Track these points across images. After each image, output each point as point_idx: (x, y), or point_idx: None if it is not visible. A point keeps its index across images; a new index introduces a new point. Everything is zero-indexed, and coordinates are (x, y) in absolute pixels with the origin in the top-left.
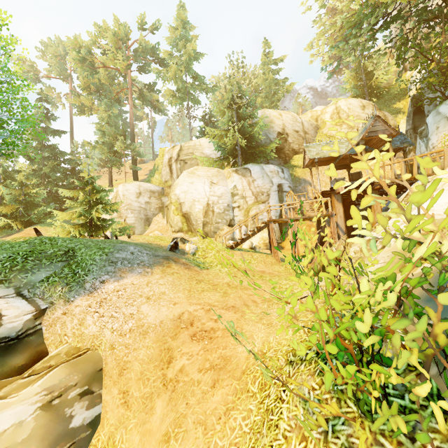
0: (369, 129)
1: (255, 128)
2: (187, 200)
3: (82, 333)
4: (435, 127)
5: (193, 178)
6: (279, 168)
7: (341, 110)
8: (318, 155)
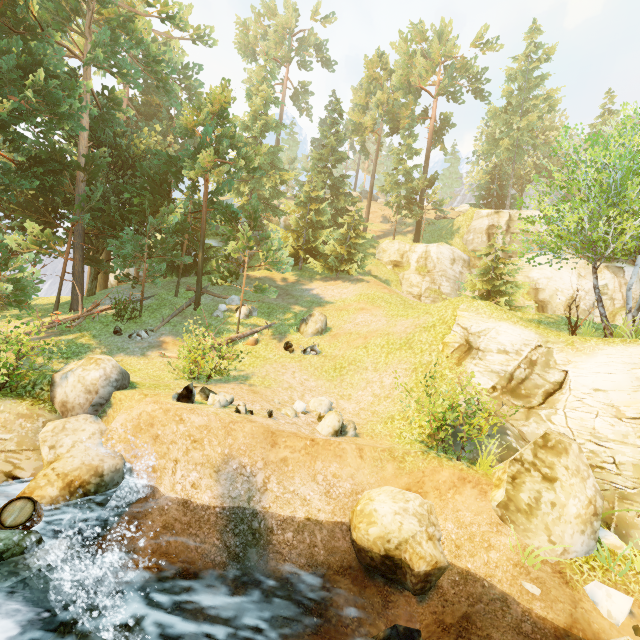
0: None
1: None
2: (549, 288)
3: None
4: None
5: (558, 265)
6: None
7: None
8: None
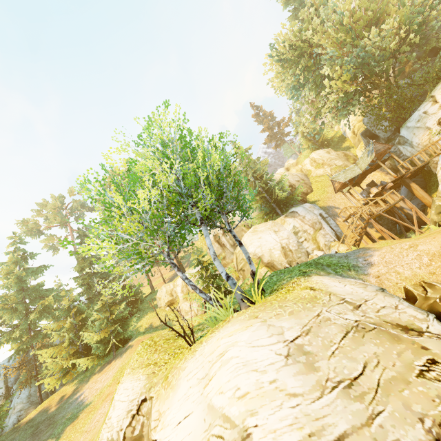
0: (375, 150)
1: (282, 184)
2: (264, 252)
3: (405, 277)
4: (412, 134)
5: (259, 234)
6: (311, 204)
7: (316, 159)
8: (347, 179)
